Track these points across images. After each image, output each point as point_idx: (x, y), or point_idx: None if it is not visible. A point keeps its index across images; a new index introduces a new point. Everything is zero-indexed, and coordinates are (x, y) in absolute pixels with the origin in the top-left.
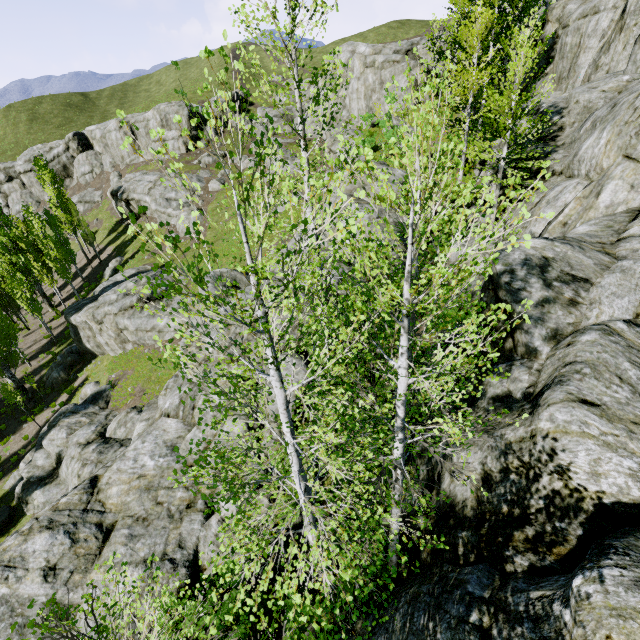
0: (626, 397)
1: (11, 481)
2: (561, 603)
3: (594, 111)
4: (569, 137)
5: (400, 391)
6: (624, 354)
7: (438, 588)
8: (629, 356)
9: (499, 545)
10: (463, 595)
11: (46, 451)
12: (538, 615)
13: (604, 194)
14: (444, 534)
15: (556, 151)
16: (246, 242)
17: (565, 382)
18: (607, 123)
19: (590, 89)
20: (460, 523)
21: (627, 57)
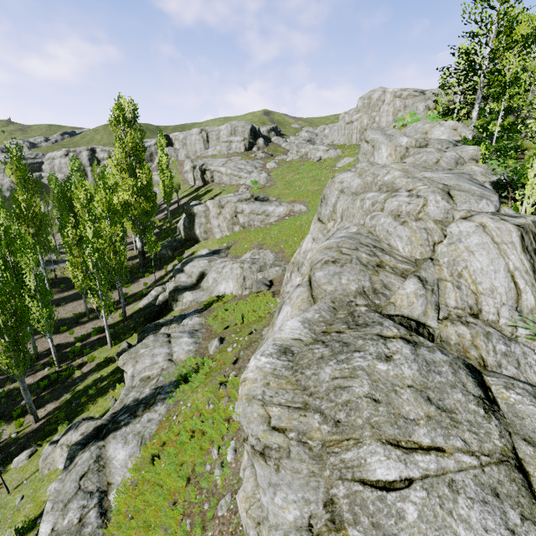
0: None
1: (145, 301)
2: None
3: None
4: None
5: None
6: None
7: None
8: None
9: None
10: None
11: (186, 274)
12: None
13: None
14: None
15: None
16: None
17: None
18: None
19: None
20: None
21: None
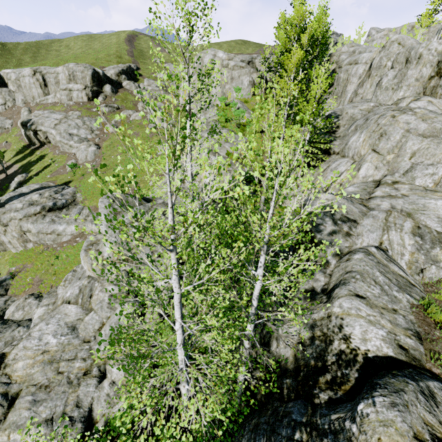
0: (378, 293)
1: None
2: (350, 421)
3: (356, 120)
4: (342, 133)
5: (256, 290)
6: (376, 267)
7: (272, 418)
8: (379, 268)
9: (310, 386)
10: (290, 422)
11: None
12: (336, 430)
13: (362, 170)
14: (273, 381)
15: (335, 140)
16: (170, 191)
17: (347, 283)
18: (363, 129)
19: (354, 107)
20: (284, 373)
21: (372, 92)
